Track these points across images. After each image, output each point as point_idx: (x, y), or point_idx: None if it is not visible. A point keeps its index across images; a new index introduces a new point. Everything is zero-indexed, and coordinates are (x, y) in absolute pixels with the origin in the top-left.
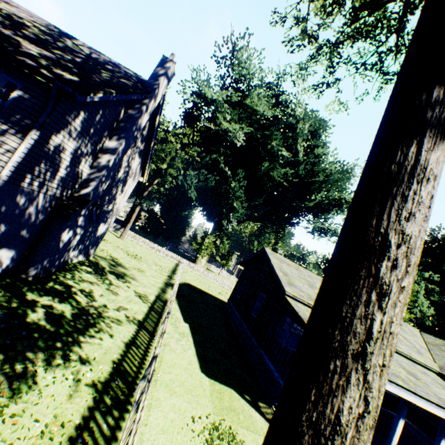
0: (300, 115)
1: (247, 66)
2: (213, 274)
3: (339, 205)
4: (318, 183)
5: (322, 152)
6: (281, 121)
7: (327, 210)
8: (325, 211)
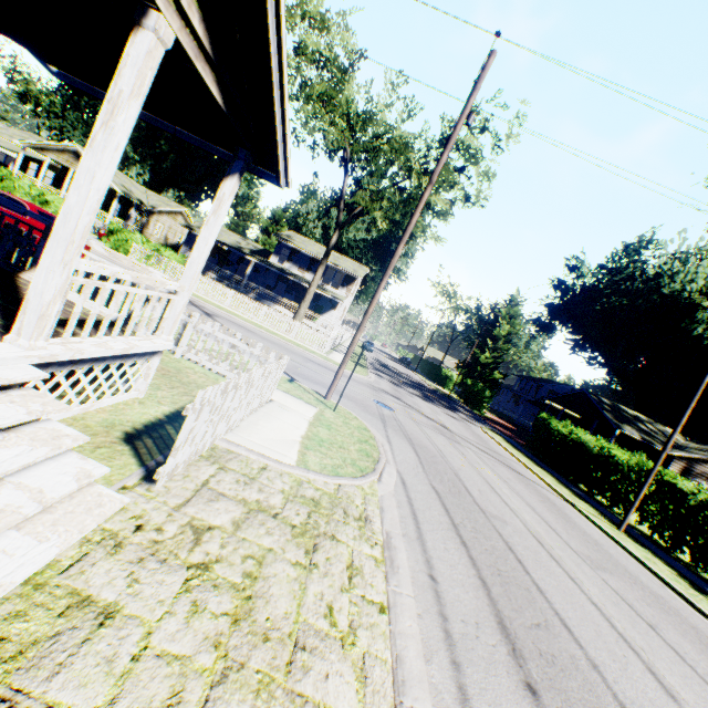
0: None
1: None
2: None
3: None
4: None
5: None
6: None
7: None
8: None
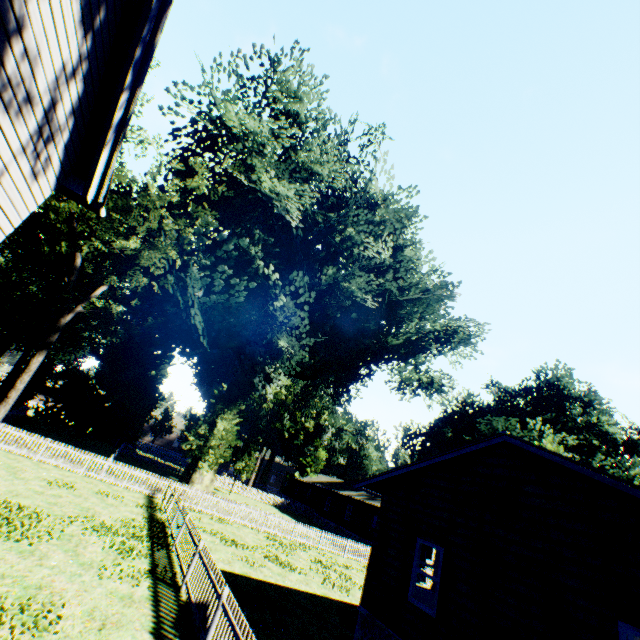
0: (382, 193)
1: (299, 97)
2: (221, 496)
3: (447, 339)
4: (411, 305)
5: (414, 255)
6: (367, 191)
7: (427, 348)
8: (419, 350)
